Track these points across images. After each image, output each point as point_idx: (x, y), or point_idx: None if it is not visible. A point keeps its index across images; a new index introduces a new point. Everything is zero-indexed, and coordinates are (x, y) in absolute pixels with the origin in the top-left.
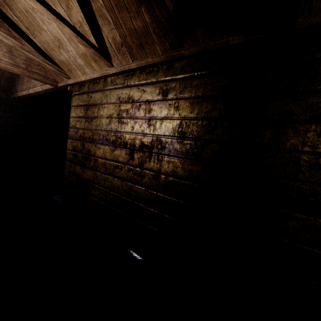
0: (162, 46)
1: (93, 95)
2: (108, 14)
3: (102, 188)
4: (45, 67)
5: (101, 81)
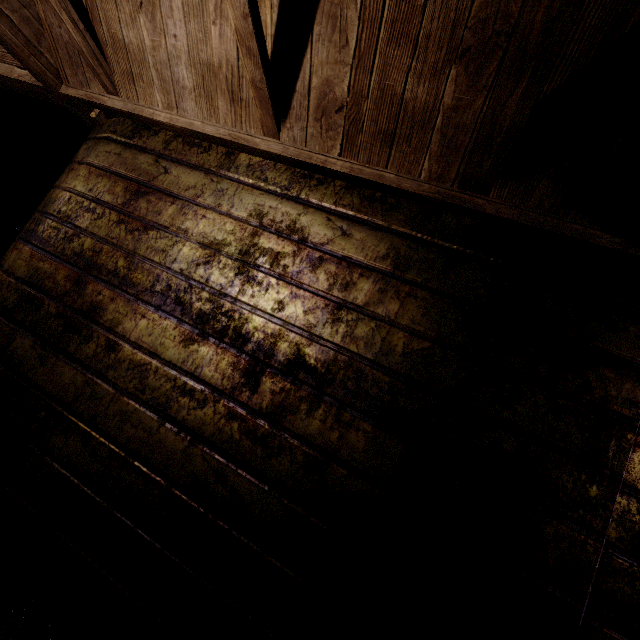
0: (439, 167)
1: (176, 170)
2: (356, 27)
3: (100, 440)
4: (46, 23)
5: (217, 150)
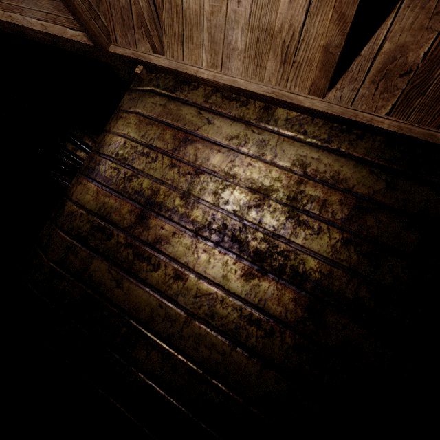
0: None
1: (218, 121)
2: None
3: (178, 357)
4: None
5: (255, 104)
